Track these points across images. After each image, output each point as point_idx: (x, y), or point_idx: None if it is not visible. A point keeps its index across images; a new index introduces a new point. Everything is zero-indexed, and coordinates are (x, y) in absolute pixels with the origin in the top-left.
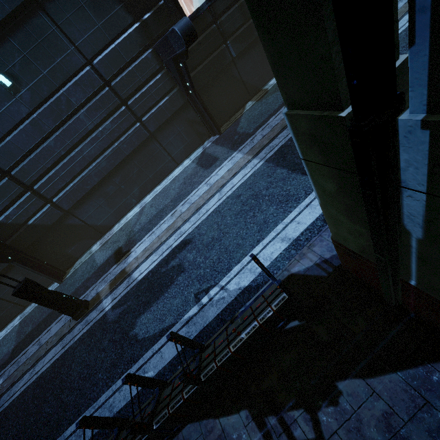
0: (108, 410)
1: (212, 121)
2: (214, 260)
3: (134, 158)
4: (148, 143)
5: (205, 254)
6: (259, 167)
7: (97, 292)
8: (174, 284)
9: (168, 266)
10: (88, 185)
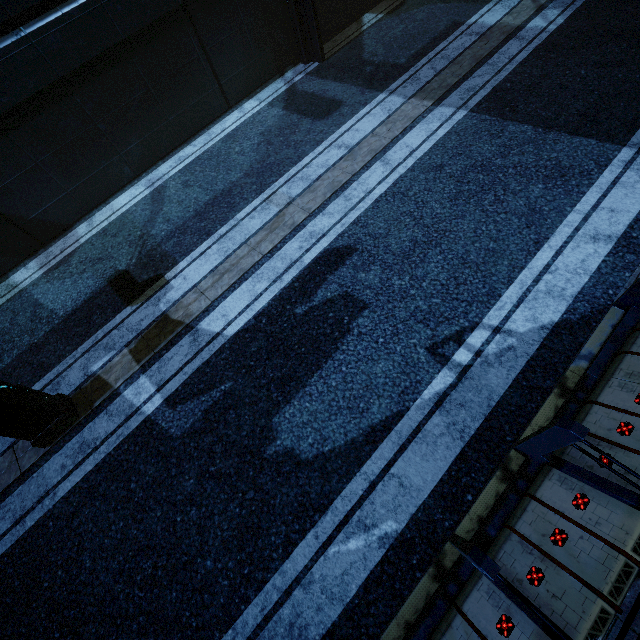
0: (290, 638)
1: (317, 23)
2: (444, 282)
3: (136, 56)
4: (175, 27)
5: (411, 270)
6: (461, 120)
7: (90, 374)
8: (353, 335)
9: (314, 300)
10: (3, 92)
